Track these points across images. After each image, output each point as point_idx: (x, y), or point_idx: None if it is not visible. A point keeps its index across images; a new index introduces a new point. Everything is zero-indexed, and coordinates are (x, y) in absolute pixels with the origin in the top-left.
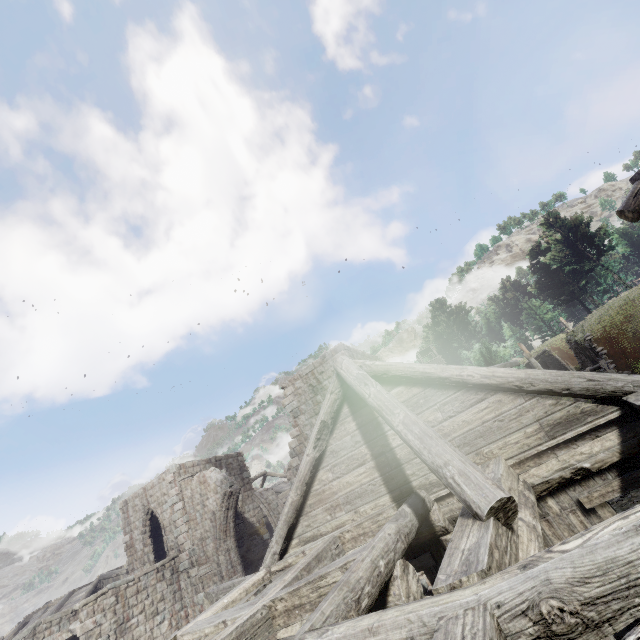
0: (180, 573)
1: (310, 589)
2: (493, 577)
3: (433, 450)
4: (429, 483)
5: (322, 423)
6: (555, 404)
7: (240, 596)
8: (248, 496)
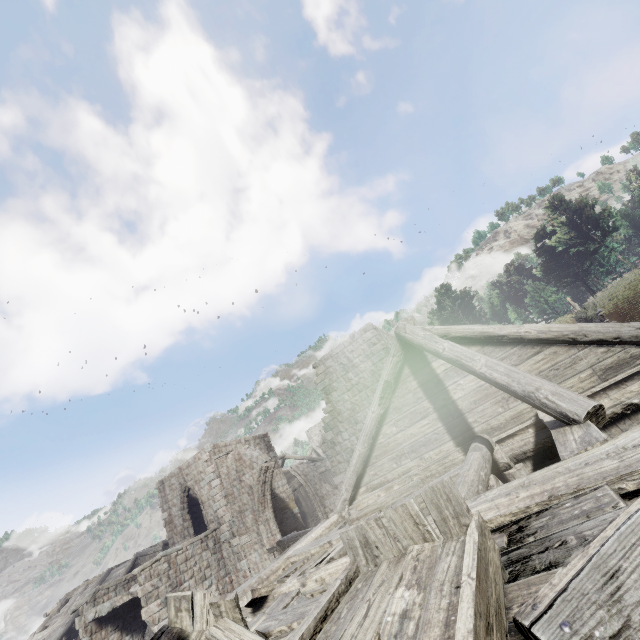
0: (221, 543)
1: None
2: (624, 433)
3: (522, 381)
4: (490, 428)
5: (385, 383)
6: (606, 351)
7: (325, 532)
8: (276, 474)
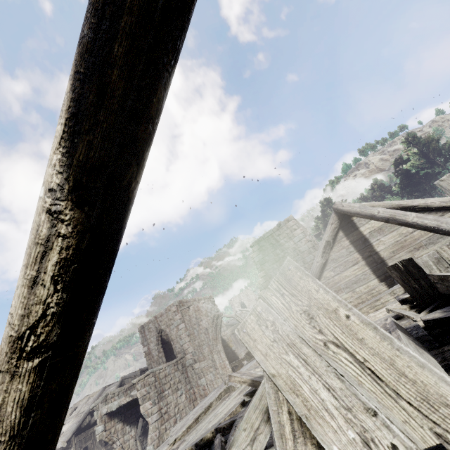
0: (186, 367)
1: (369, 308)
2: None
3: (449, 222)
4: None
5: (326, 242)
6: None
7: None
8: None
